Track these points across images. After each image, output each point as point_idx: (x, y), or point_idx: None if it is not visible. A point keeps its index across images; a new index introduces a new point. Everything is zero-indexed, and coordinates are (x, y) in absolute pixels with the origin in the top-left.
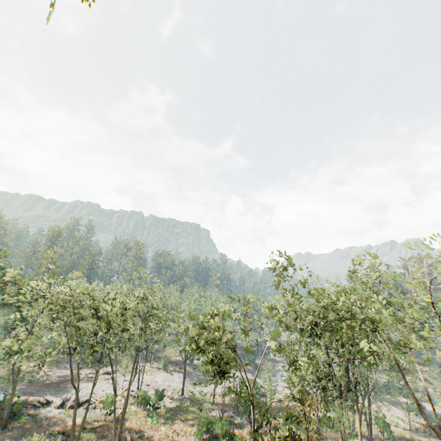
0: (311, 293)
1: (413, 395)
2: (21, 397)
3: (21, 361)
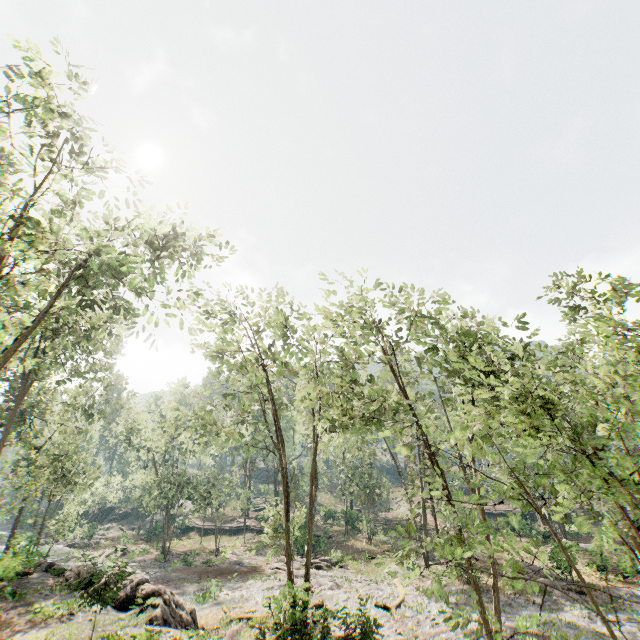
0: None
1: None
2: None
3: None
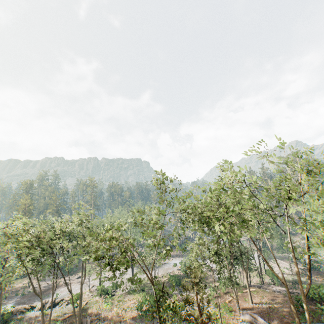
0: (181, 198)
1: (263, 256)
2: (16, 307)
3: (1, 284)
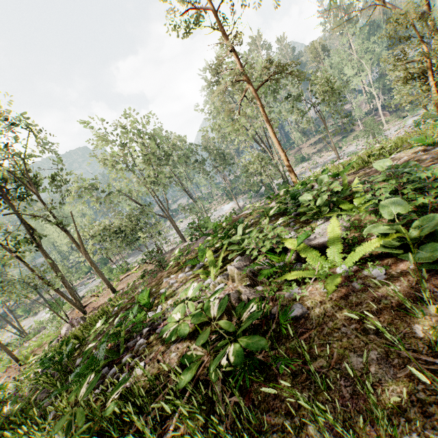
0: None
1: None
2: None
3: None
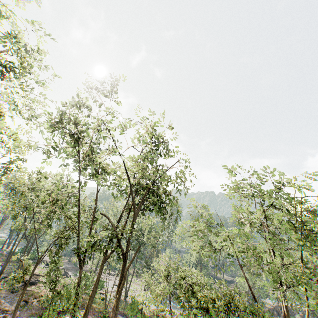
0: None
1: None
2: None
3: None
